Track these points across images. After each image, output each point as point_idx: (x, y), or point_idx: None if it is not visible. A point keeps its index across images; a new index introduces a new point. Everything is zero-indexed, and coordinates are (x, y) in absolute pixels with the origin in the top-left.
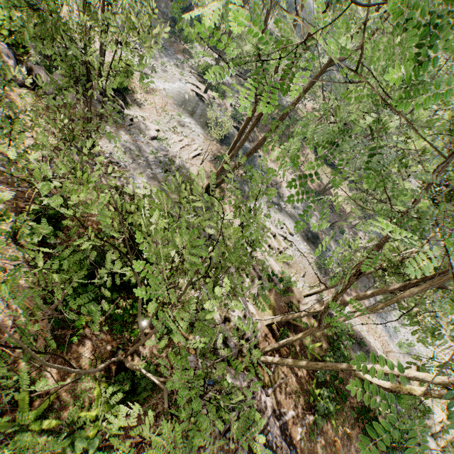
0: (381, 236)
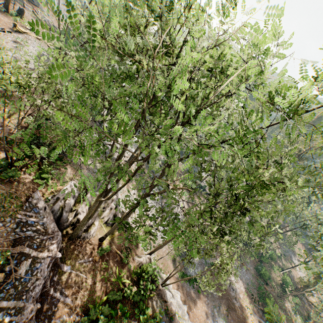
0: (250, 282)
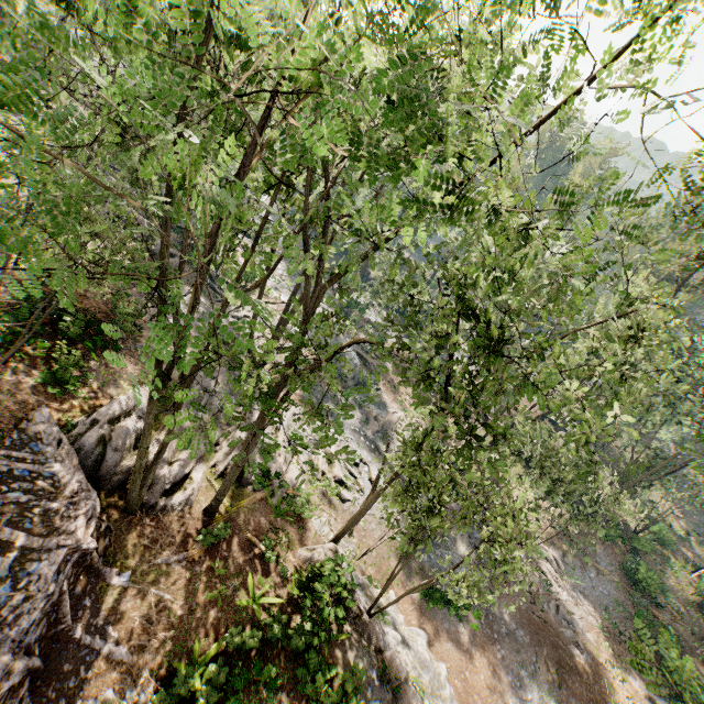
0: (612, 604)
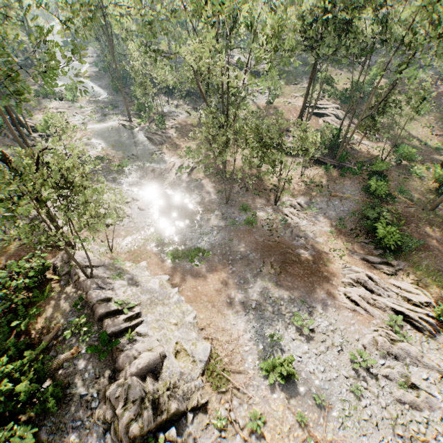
0: (350, 214)
